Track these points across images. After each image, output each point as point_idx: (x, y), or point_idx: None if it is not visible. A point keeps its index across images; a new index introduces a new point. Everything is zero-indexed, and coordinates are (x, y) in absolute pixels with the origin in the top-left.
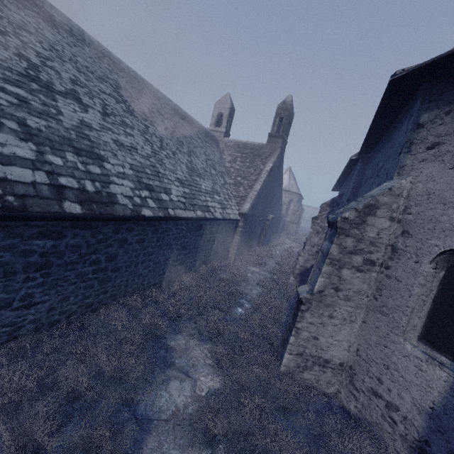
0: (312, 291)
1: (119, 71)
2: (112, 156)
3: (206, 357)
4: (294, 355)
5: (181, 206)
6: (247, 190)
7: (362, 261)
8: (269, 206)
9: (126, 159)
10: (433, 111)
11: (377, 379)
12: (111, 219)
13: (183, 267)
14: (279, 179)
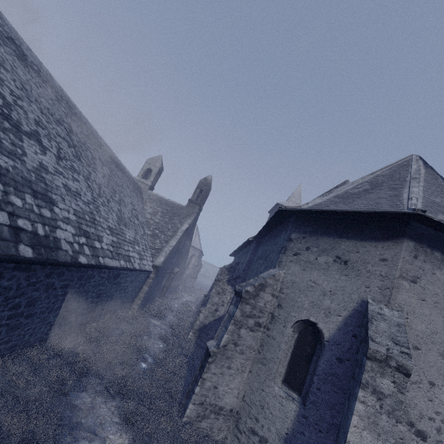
0: (219, 345)
1: (72, 115)
2: (61, 200)
3: (116, 413)
4: (197, 404)
5: (109, 255)
6: (163, 244)
7: (254, 323)
8: (177, 260)
9: (71, 205)
10: (297, 234)
11: (255, 418)
12: (52, 264)
13: (90, 315)
14: (190, 238)
